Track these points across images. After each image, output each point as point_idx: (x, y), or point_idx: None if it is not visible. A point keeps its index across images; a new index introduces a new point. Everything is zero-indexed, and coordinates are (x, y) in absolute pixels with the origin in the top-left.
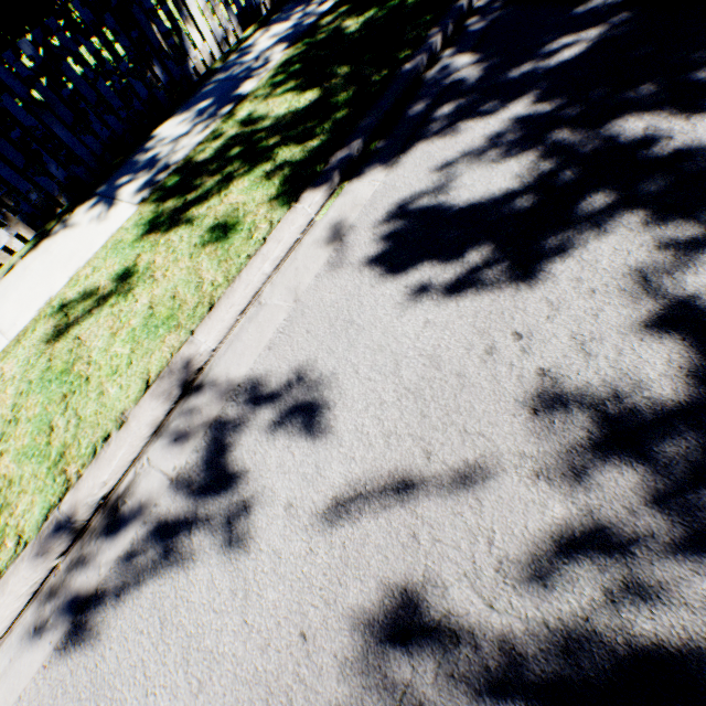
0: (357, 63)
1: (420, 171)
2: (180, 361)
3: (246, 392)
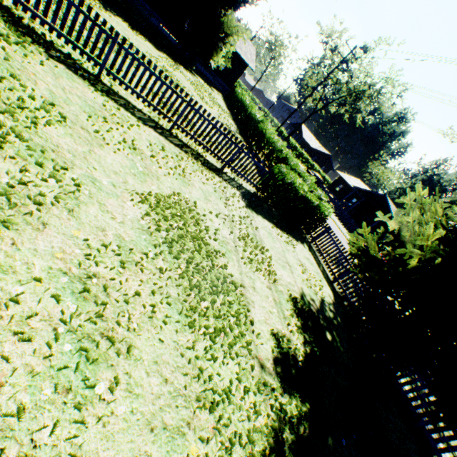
0: None
1: None
2: None
3: None
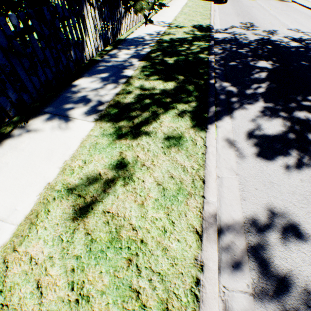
0: (185, 75)
1: (244, 121)
2: (209, 215)
3: (251, 225)
